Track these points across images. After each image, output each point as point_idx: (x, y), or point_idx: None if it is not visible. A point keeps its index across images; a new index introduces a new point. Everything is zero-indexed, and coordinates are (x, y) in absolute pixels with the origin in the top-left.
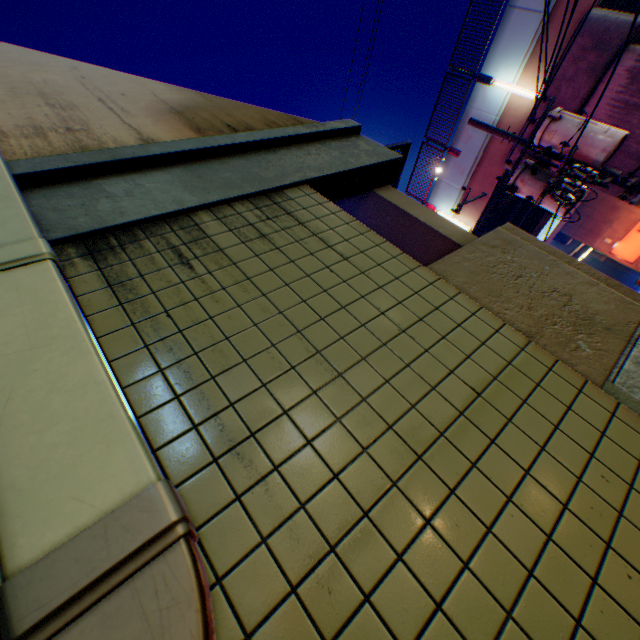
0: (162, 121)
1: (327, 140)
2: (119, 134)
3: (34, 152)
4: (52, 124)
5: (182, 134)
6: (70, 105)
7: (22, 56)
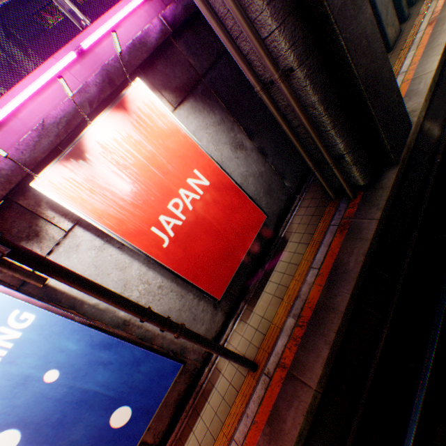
0: None
1: None
2: None
3: None
4: None
5: None
6: None
7: None
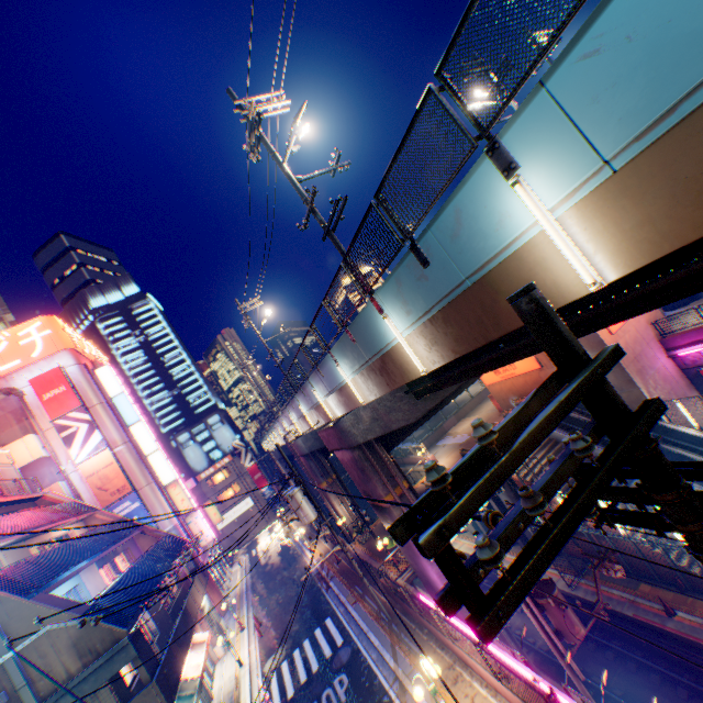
0: (72, 653)
1: (119, 650)
2: (61, 667)
3: (45, 686)
4: (45, 668)
5: (78, 660)
6: (46, 652)
7: (22, 609)
